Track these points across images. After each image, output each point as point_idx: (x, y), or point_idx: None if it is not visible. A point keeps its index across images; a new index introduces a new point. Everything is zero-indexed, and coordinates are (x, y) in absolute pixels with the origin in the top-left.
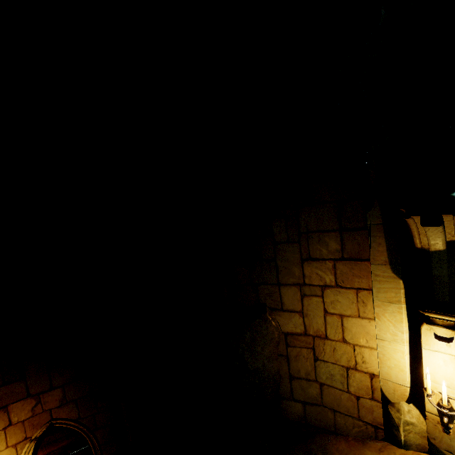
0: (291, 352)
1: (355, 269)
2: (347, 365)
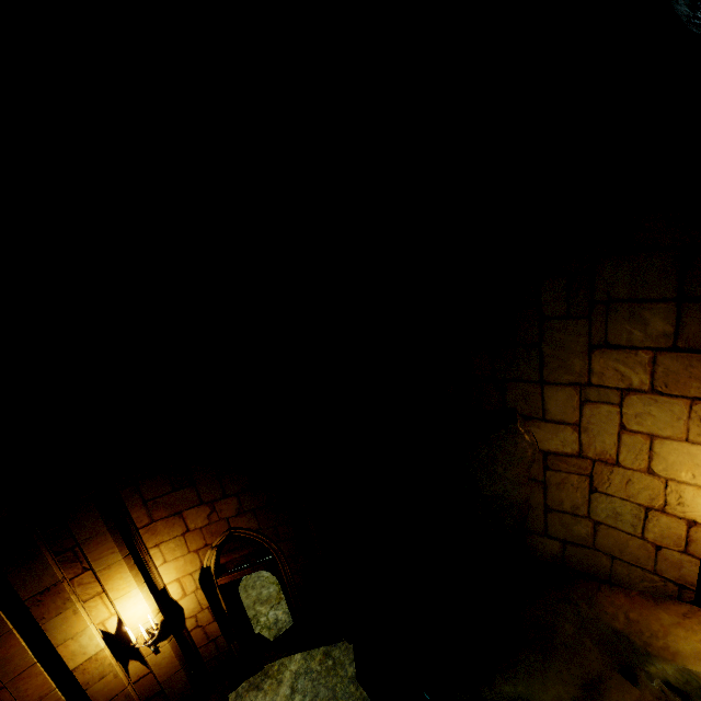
0: (551, 477)
1: (695, 366)
2: (647, 505)
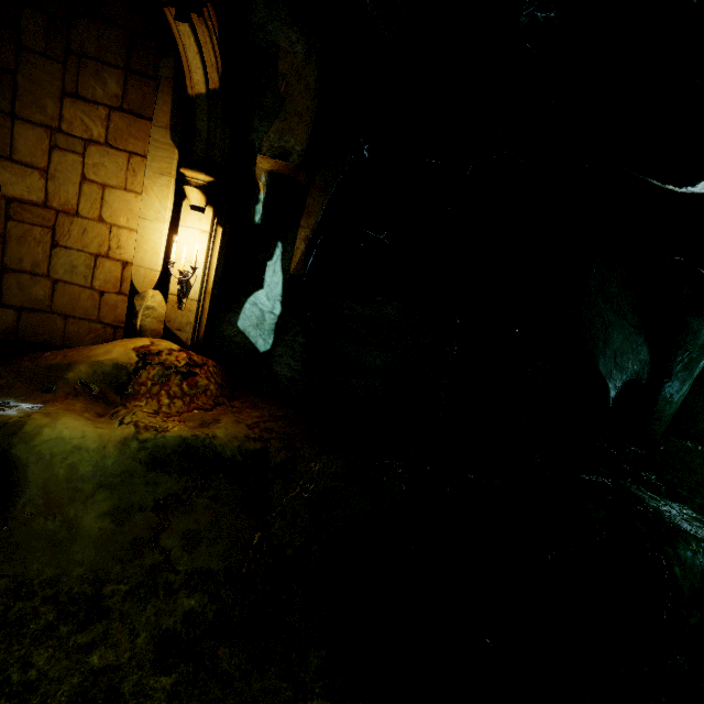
0: (13, 229)
1: (134, 127)
2: (97, 252)
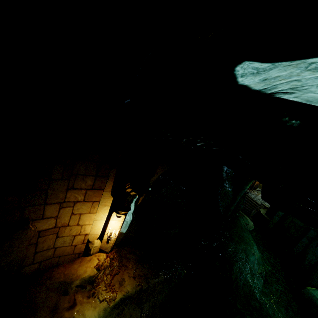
0: (41, 240)
1: (96, 193)
2: (75, 234)
